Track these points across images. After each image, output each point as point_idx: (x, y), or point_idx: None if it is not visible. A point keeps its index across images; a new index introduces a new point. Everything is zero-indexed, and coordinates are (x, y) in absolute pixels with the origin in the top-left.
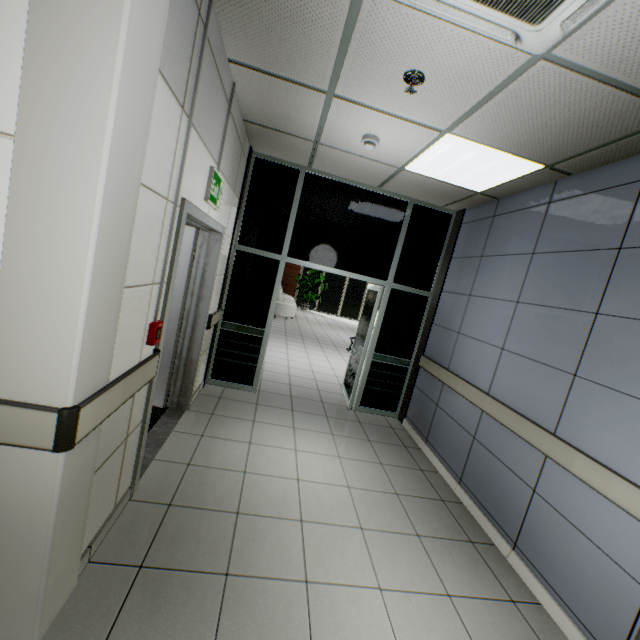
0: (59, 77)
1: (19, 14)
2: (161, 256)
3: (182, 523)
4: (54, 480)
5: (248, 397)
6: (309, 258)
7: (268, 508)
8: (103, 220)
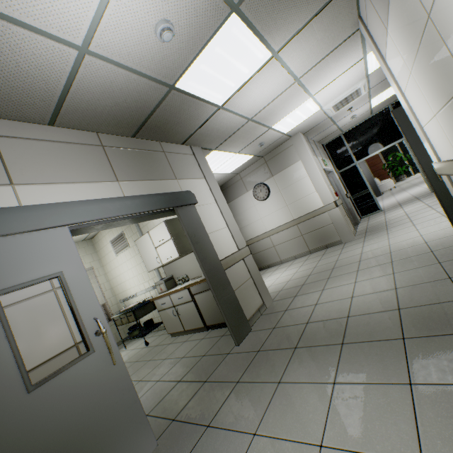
0: (308, 166)
1: (301, 164)
2: (327, 180)
3: (371, 228)
4: (339, 212)
5: (379, 213)
6: (365, 156)
7: (394, 218)
8: (322, 177)
